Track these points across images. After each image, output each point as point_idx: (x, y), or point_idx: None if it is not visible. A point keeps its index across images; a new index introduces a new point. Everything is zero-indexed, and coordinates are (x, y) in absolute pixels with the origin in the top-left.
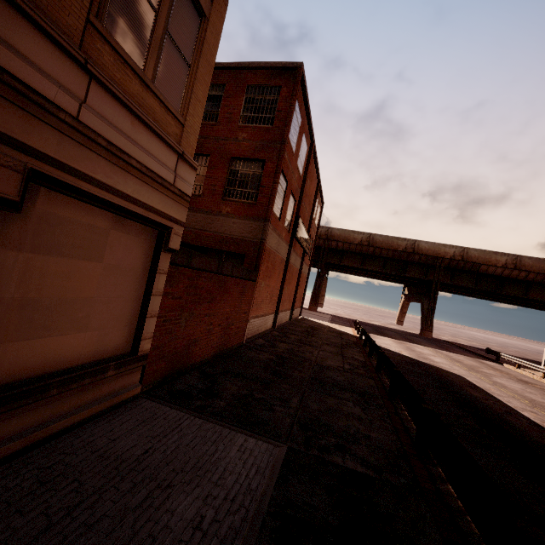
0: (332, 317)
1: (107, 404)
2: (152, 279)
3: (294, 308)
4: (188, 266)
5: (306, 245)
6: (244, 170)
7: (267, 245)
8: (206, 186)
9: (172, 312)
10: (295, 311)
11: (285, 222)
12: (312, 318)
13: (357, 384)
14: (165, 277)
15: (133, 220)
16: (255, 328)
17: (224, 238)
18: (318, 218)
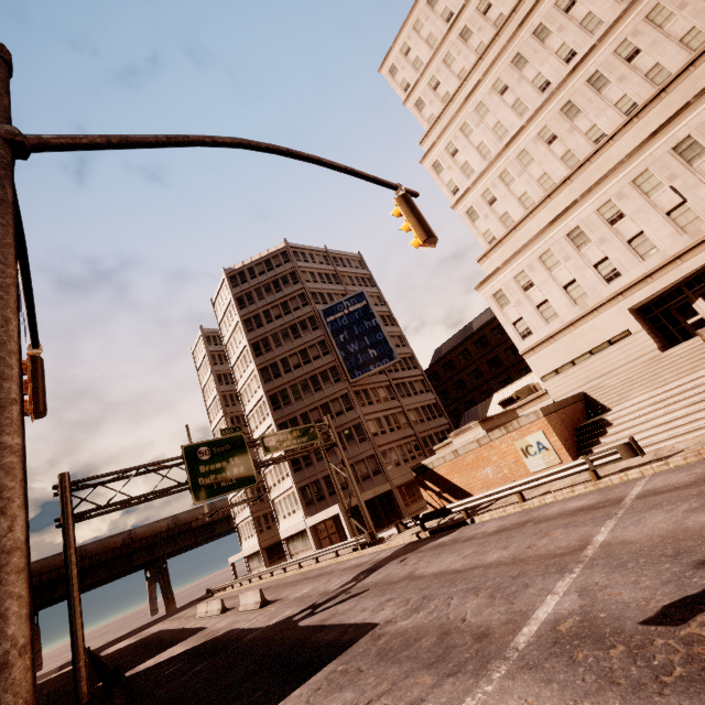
0: (60, 666)
1: None
2: None
3: None
4: None
5: None
6: None
7: None
8: None
9: None
10: None
11: None
12: None
13: None
14: None
15: None
16: None
17: None
18: None
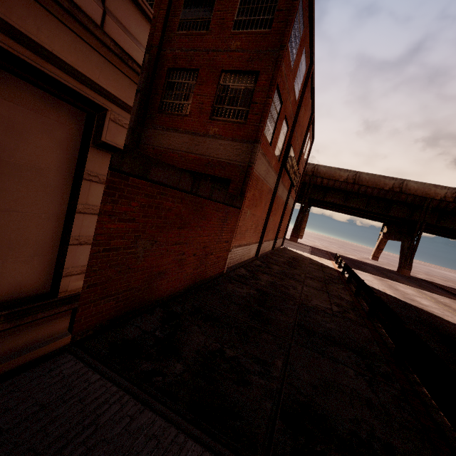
0: (311, 248)
1: (0, 370)
2: (76, 189)
3: (277, 239)
4: (145, 177)
5: (295, 178)
6: (235, 85)
7: (255, 171)
8: (194, 104)
9: (120, 239)
10: (278, 241)
11: (276, 150)
12: (294, 249)
13: (351, 336)
14: (102, 187)
15: (21, 79)
16: (238, 257)
17: (209, 161)
18: (307, 153)
